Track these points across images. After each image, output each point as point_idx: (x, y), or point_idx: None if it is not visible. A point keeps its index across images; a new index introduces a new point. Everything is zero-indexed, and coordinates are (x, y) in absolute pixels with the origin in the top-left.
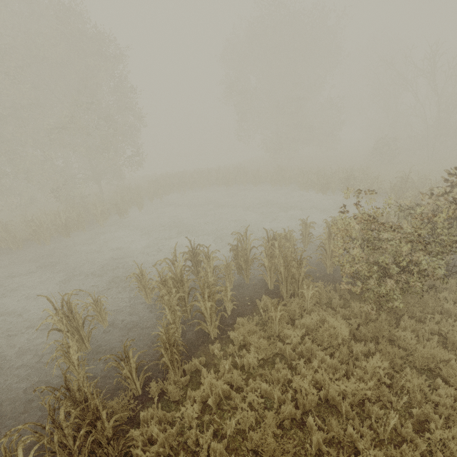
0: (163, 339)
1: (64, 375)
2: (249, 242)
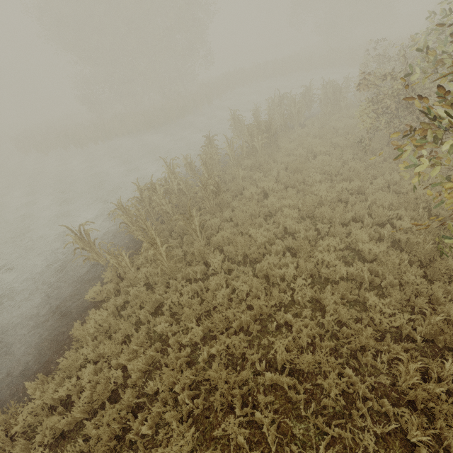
0: (282, 115)
1: (256, 119)
2: (311, 91)
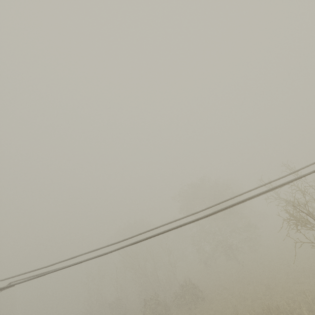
0: None
1: None
2: None
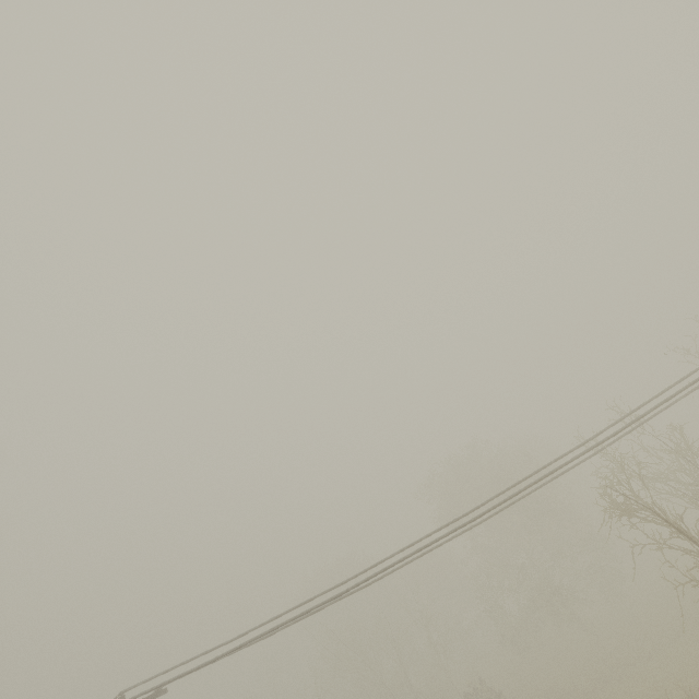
0: None
1: None
2: None
